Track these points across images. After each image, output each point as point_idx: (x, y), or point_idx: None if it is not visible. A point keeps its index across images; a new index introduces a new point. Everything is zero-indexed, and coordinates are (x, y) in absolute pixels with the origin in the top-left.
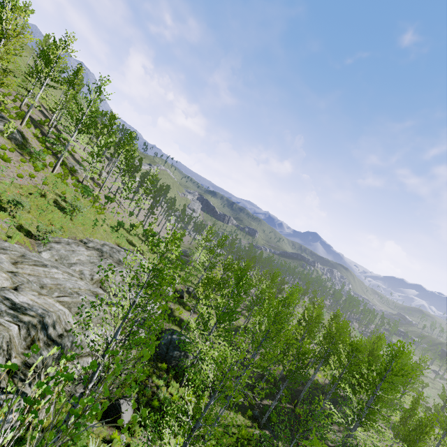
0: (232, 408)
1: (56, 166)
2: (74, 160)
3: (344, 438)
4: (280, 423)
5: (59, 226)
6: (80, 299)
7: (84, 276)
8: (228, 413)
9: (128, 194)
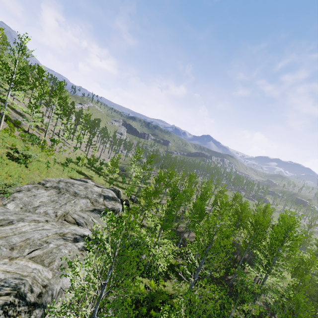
0: (182, 283)
1: (0, 123)
2: (16, 113)
3: (255, 278)
4: (213, 279)
5: (17, 176)
6: (50, 247)
7: (48, 215)
8: (179, 285)
9: (69, 135)
